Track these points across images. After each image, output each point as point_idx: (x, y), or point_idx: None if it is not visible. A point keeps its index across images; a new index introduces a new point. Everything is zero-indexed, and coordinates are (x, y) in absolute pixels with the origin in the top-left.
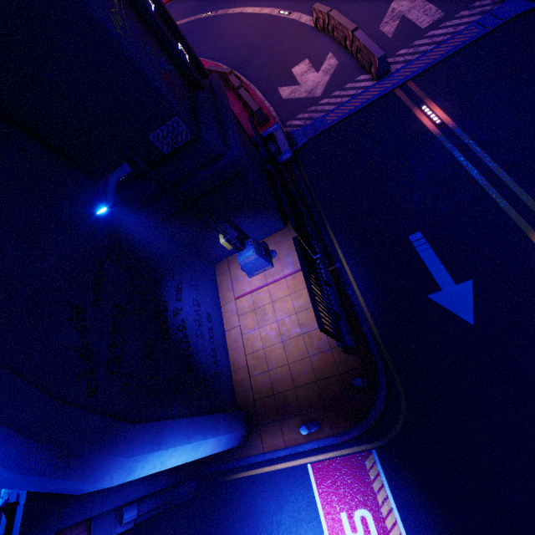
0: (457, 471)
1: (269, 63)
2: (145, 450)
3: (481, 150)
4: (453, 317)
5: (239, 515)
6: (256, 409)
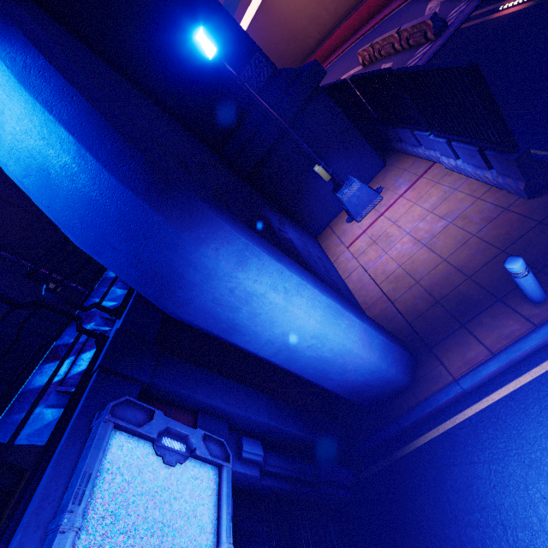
0: None
1: None
2: (258, 247)
3: None
4: None
5: (449, 509)
6: (416, 331)
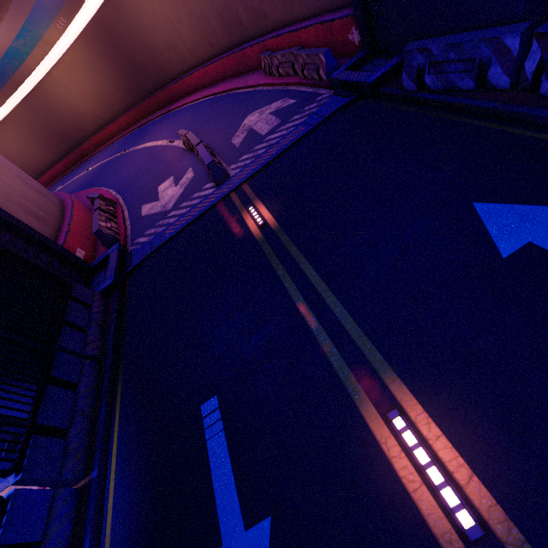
0: None
1: (145, 184)
2: None
3: (301, 254)
4: None
5: None
6: None
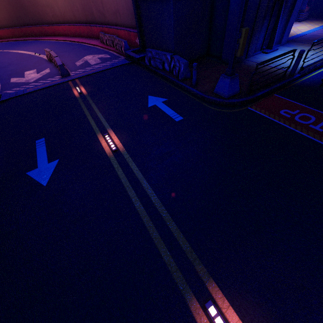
0: None
1: (14, 69)
2: None
3: (93, 102)
4: (35, 183)
5: None
6: None
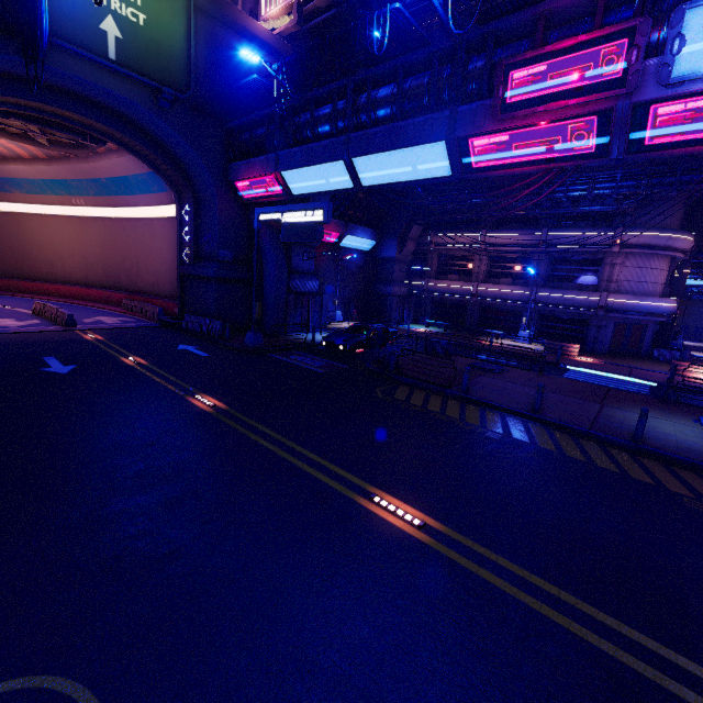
0: (7, 406)
1: None
2: None
3: (113, 344)
4: (53, 372)
5: None
6: None
